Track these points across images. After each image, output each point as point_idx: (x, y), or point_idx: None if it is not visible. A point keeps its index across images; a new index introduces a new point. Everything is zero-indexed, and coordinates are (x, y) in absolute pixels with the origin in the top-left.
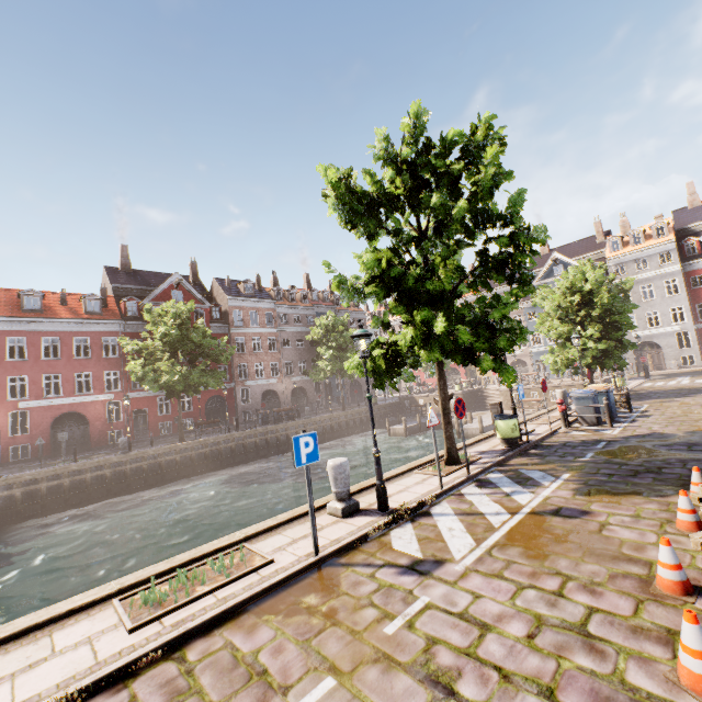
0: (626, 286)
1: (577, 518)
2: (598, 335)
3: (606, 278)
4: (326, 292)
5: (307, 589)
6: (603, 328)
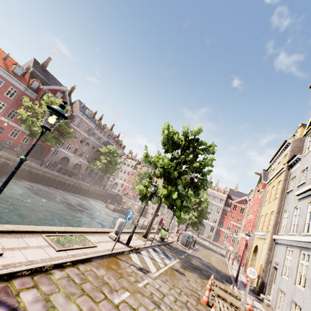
0: (208, 203)
1: (182, 275)
2: (196, 215)
3: None
4: (116, 136)
5: (110, 262)
6: (199, 214)
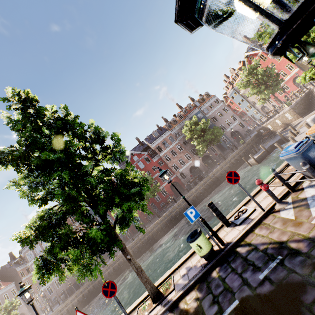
0: None
1: None
2: None
3: None
4: (188, 105)
5: None
6: None
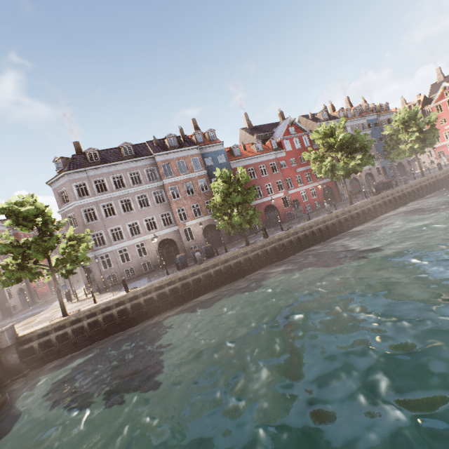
0: None
1: None
2: None
3: None
4: (367, 105)
5: None
6: None
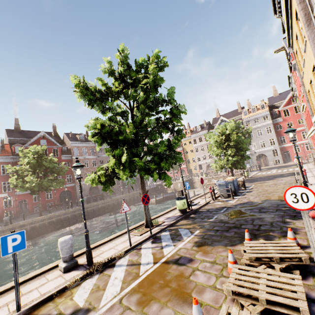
0: (249, 131)
1: (184, 265)
2: (233, 153)
3: (240, 127)
4: None
5: None
6: (236, 150)
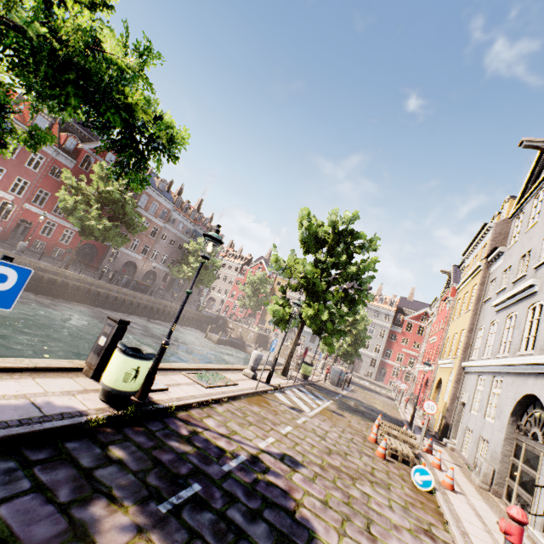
0: (367, 323)
1: (341, 416)
2: (350, 342)
3: None
4: (208, 220)
5: (259, 400)
6: (353, 340)
